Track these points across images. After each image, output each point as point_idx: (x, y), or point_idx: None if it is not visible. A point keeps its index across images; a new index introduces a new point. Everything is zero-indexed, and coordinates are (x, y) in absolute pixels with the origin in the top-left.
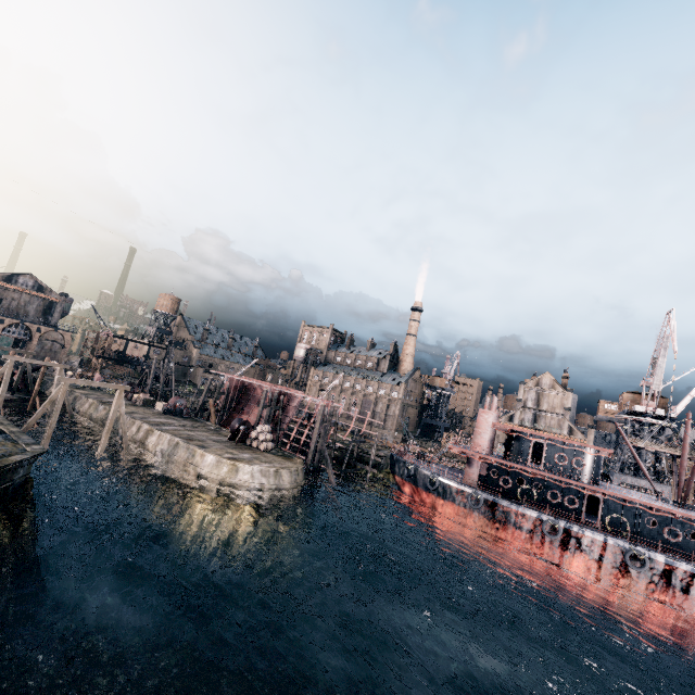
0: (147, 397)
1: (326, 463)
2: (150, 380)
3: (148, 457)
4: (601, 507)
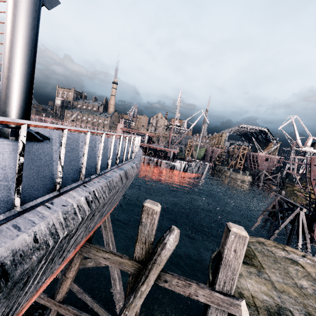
0: None
1: None
2: None
3: None
4: (147, 150)
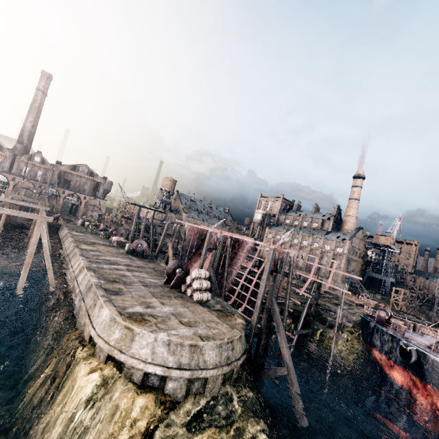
0: (121, 240)
1: (276, 327)
2: (132, 228)
3: (73, 297)
4: None
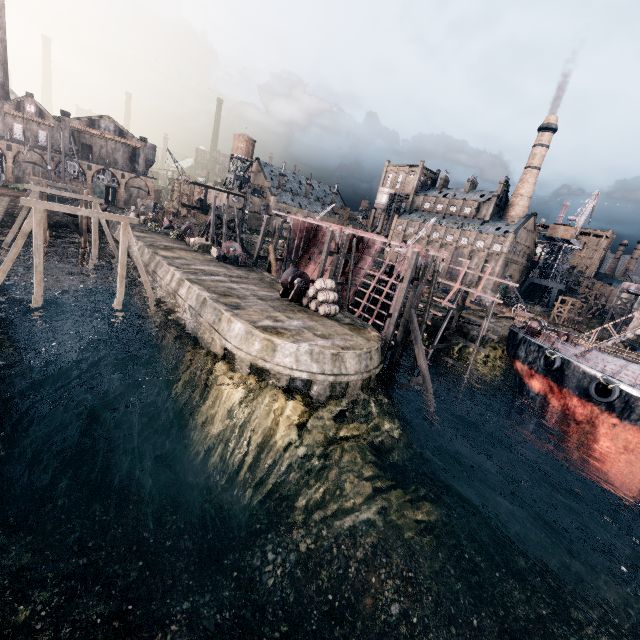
0: (203, 242)
1: (414, 339)
2: (211, 224)
3: (179, 314)
4: None
